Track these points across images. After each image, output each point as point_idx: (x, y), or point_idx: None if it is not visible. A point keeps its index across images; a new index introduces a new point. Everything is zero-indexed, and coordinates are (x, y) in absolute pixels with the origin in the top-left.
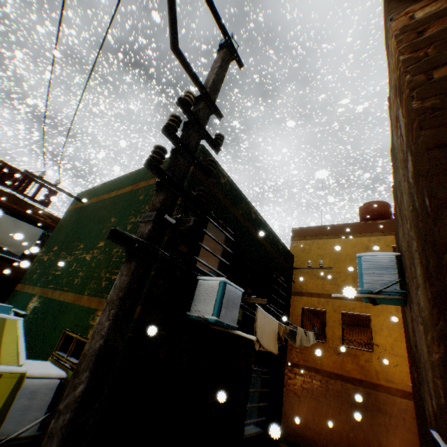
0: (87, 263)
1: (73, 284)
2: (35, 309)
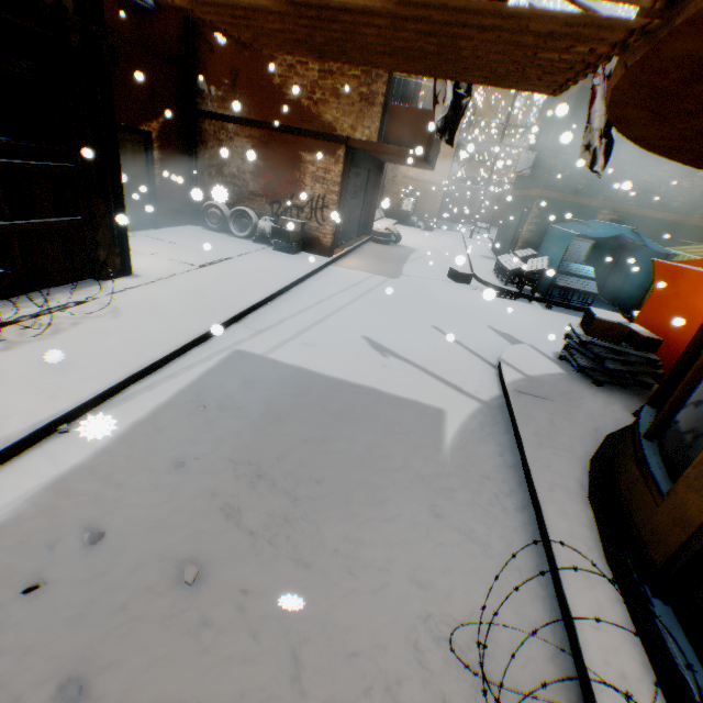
0: (684, 191)
1: (669, 207)
2: (613, 221)
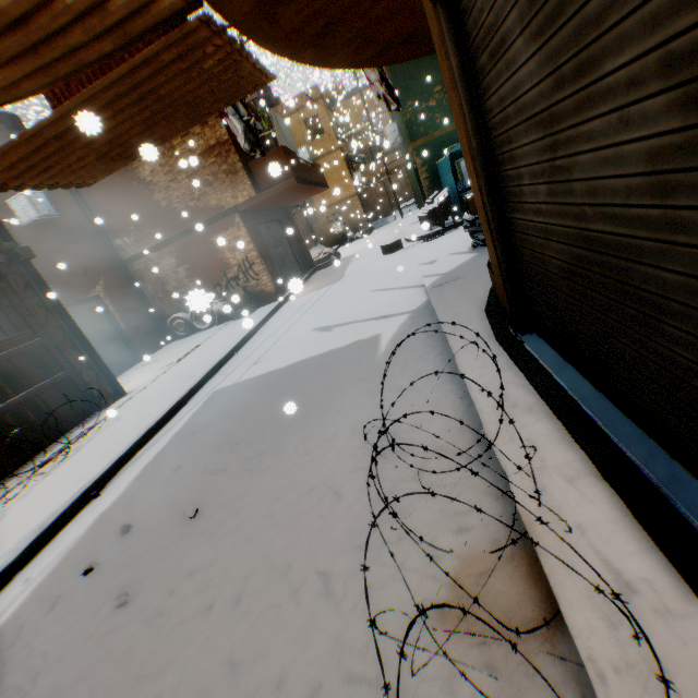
0: None
1: None
2: None
